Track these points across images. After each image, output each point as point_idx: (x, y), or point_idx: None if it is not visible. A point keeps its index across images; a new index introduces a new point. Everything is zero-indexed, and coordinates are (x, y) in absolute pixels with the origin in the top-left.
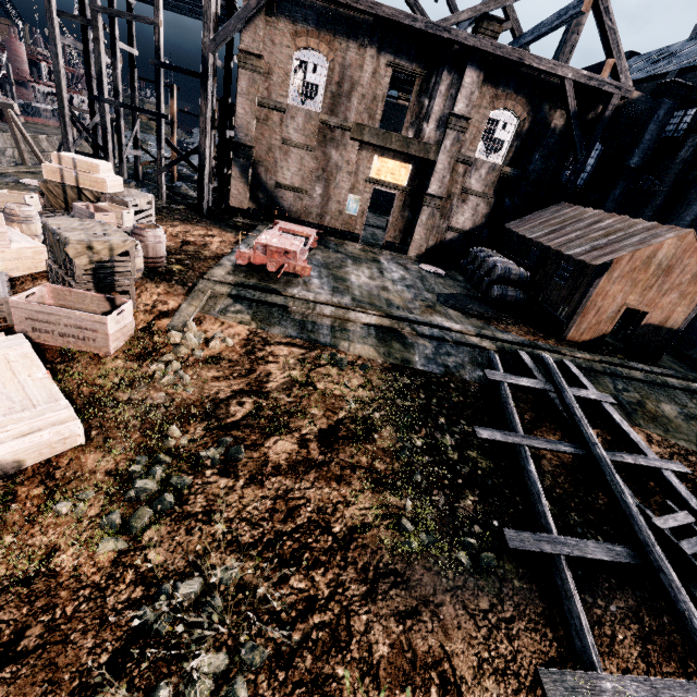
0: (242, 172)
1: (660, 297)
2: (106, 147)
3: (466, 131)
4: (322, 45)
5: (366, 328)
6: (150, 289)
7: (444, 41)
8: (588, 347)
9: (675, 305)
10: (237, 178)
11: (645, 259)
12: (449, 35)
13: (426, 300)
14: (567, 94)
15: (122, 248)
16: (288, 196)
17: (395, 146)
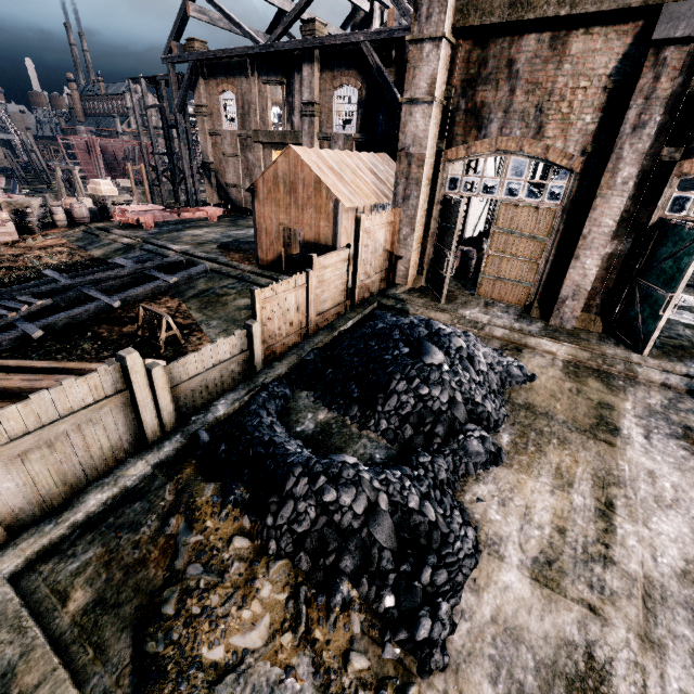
0: (209, 180)
1: (302, 214)
2: (159, 179)
3: (315, 113)
4: (230, 86)
5: (121, 245)
6: (61, 229)
7: (286, 53)
8: (276, 268)
9: (317, 220)
10: (208, 184)
11: (273, 180)
12: (274, 49)
13: (214, 241)
14: (367, 54)
15: (25, 205)
16: (233, 192)
17: (278, 140)
